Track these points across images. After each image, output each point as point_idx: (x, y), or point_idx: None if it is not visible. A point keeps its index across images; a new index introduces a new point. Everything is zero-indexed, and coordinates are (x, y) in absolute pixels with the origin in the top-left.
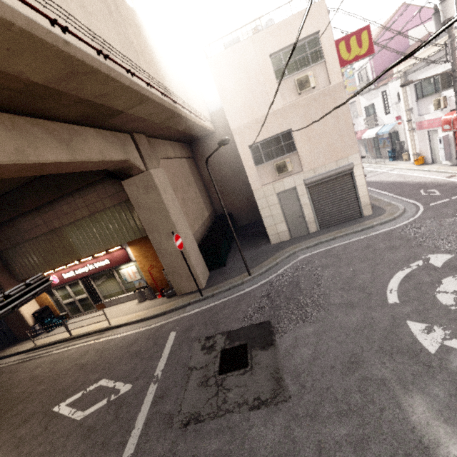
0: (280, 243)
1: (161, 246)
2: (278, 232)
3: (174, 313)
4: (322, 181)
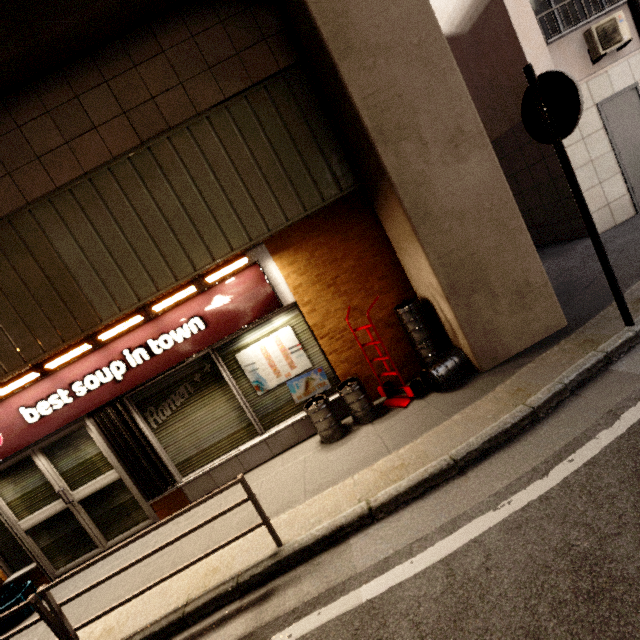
0: (622, 225)
1: (426, 191)
2: (607, 201)
3: (592, 400)
4: None
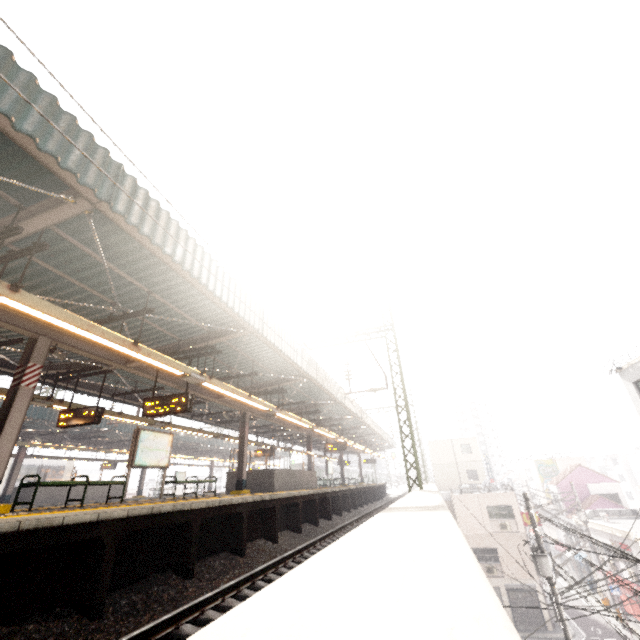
0: None
1: None
2: None
3: None
4: (516, 589)
